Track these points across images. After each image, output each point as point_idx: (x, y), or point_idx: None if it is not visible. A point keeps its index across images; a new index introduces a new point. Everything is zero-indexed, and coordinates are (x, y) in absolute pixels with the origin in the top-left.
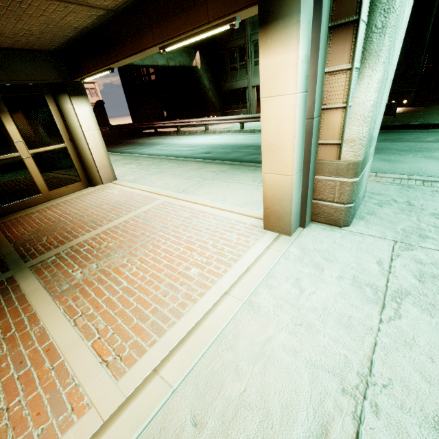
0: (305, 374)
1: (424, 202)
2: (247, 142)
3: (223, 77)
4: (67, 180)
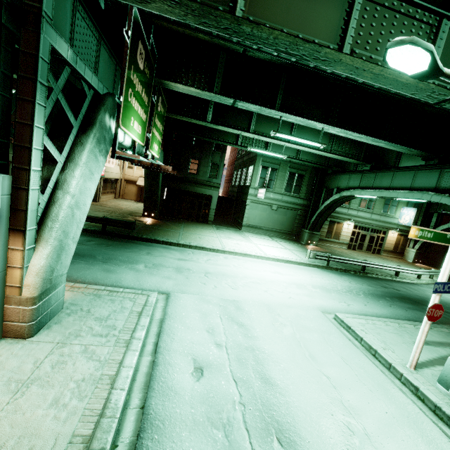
0: None
1: (98, 308)
2: None
3: None
4: None
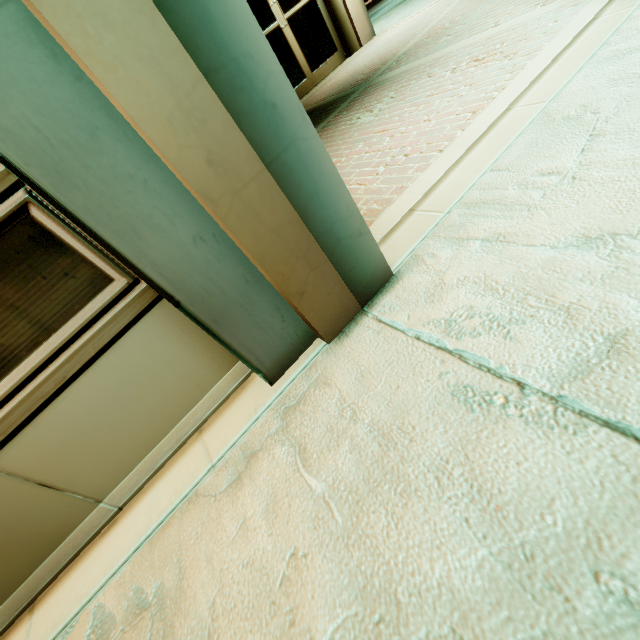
0: None
1: None
2: None
3: None
4: (324, 53)
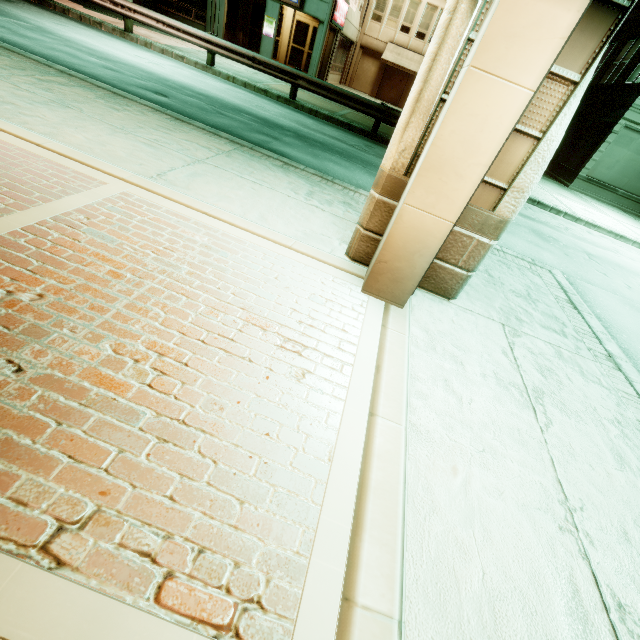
0: (523, 520)
1: (499, 274)
2: (234, 100)
3: None
4: None
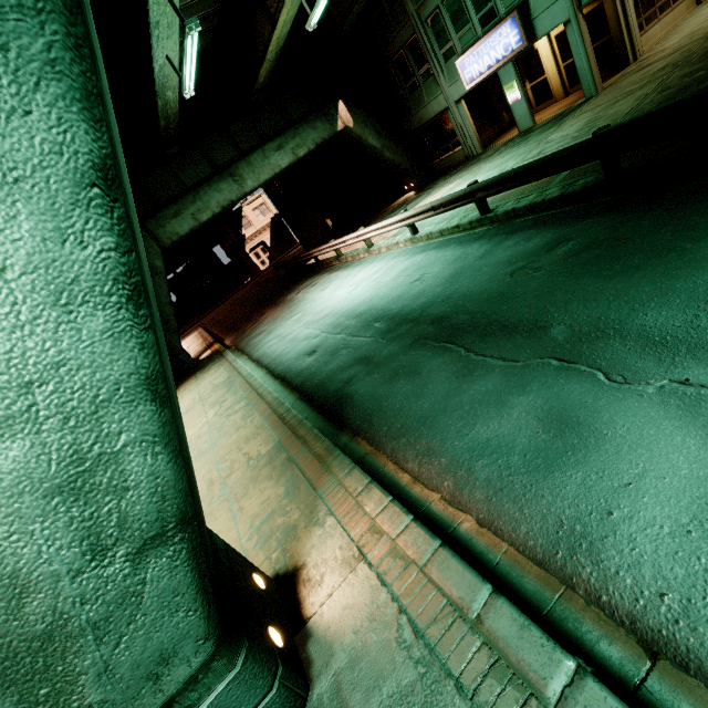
0: None
1: None
2: (388, 296)
3: (403, 109)
4: None
